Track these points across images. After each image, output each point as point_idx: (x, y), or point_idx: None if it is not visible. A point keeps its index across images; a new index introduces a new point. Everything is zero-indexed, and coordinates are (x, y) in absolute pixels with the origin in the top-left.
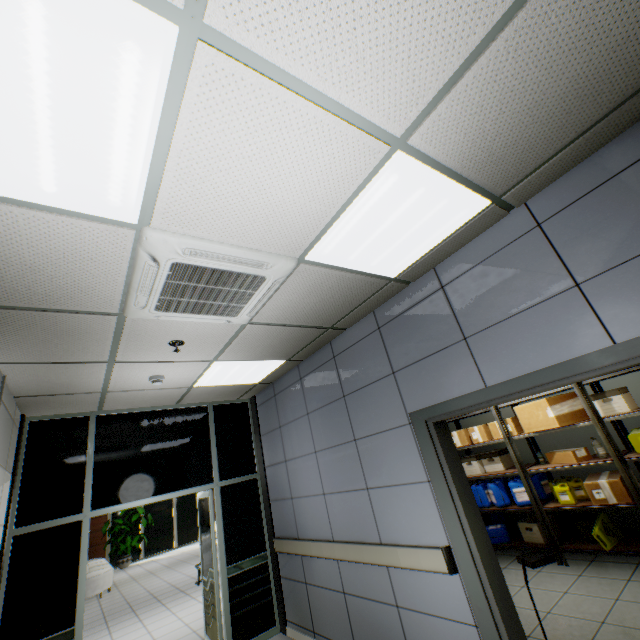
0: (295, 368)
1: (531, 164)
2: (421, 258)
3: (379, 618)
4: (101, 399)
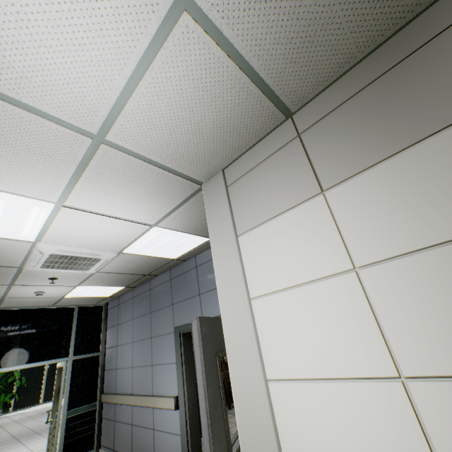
0: (131, 290)
1: None
2: (187, 253)
3: (145, 437)
4: (0, 301)
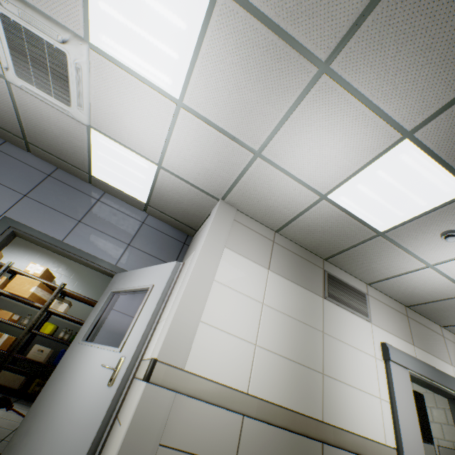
0: None
1: (163, 210)
2: (110, 185)
3: None
4: None
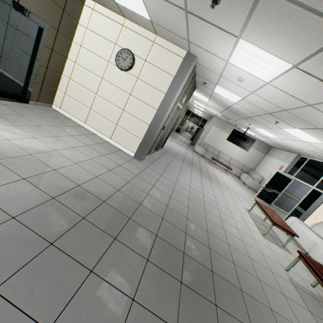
0: None
1: None
2: None
3: None
4: None
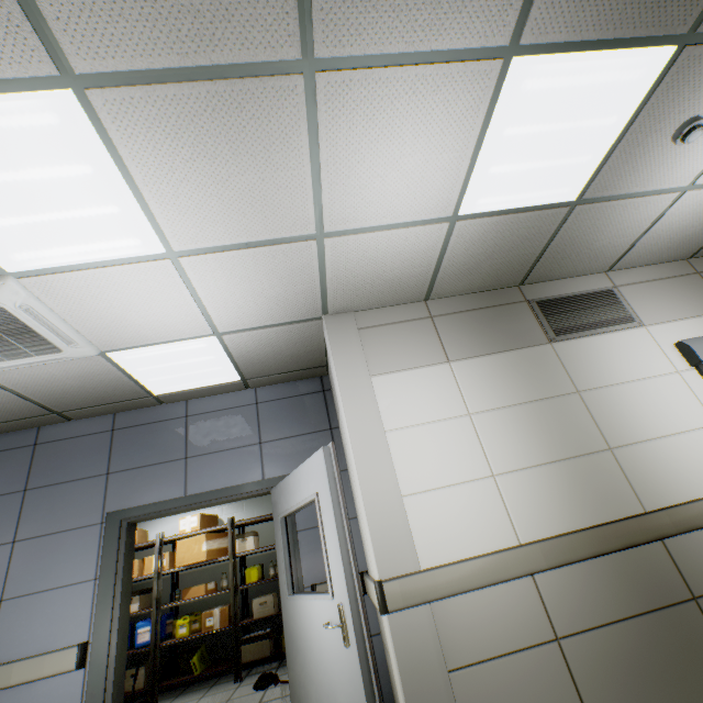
0: None
1: (267, 373)
2: (185, 390)
3: None
4: None
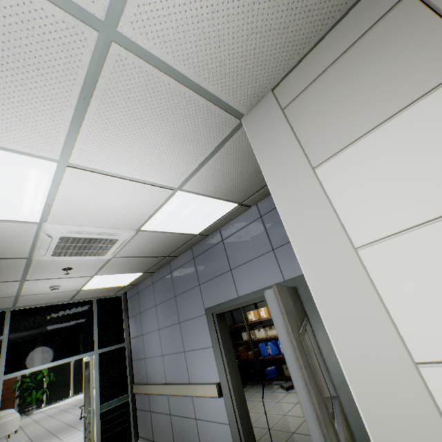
0: (150, 276)
1: (251, 192)
2: (210, 225)
3: (187, 427)
4: (15, 300)
